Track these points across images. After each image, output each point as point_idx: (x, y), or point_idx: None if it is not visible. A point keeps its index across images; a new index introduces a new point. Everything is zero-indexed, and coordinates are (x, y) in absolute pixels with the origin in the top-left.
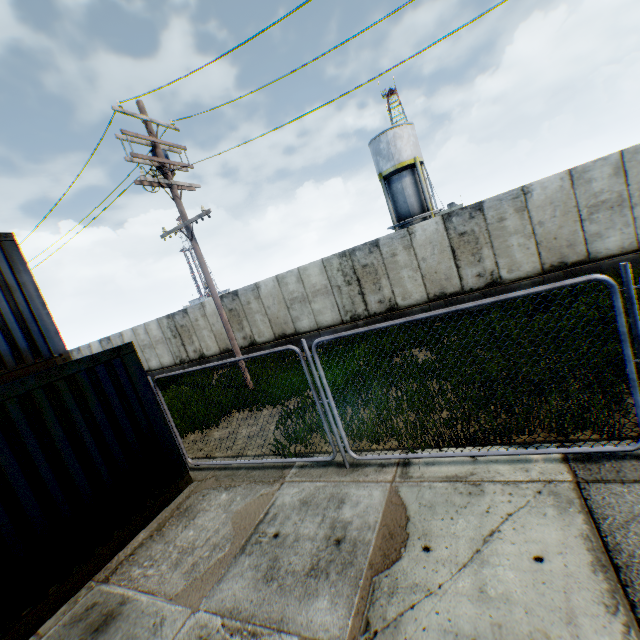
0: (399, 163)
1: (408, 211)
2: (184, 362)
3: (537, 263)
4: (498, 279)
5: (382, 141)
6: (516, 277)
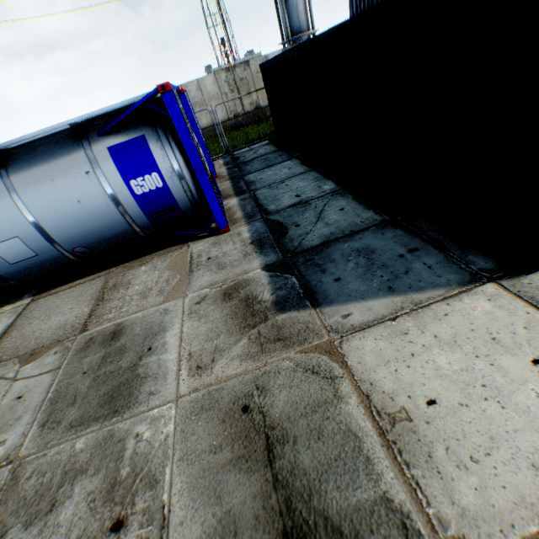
0: None
1: (300, 28)
2: (238, 116)
3: None
4: None
5: None
6: None
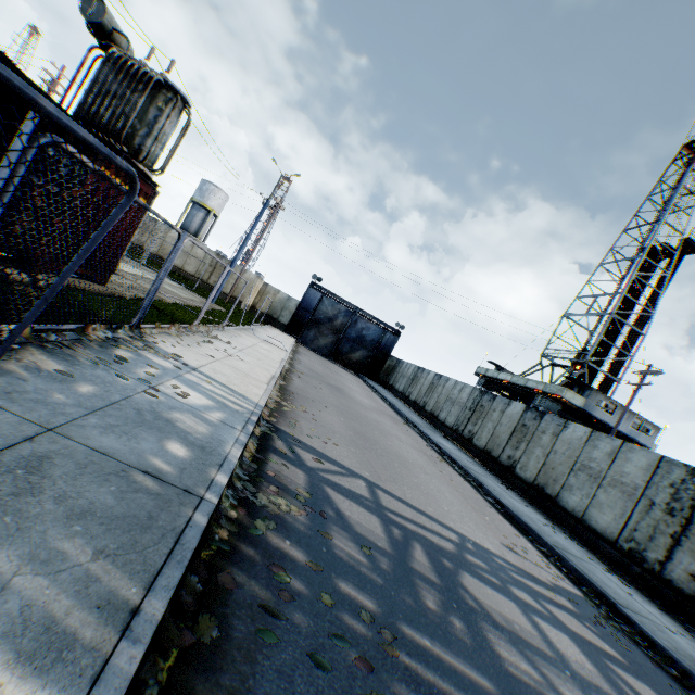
0: (204, 203)
1: (188, 227)
2: None
3: (157, 251)
4: (143, 246)
5: (207, 185)
6: (149, 250)
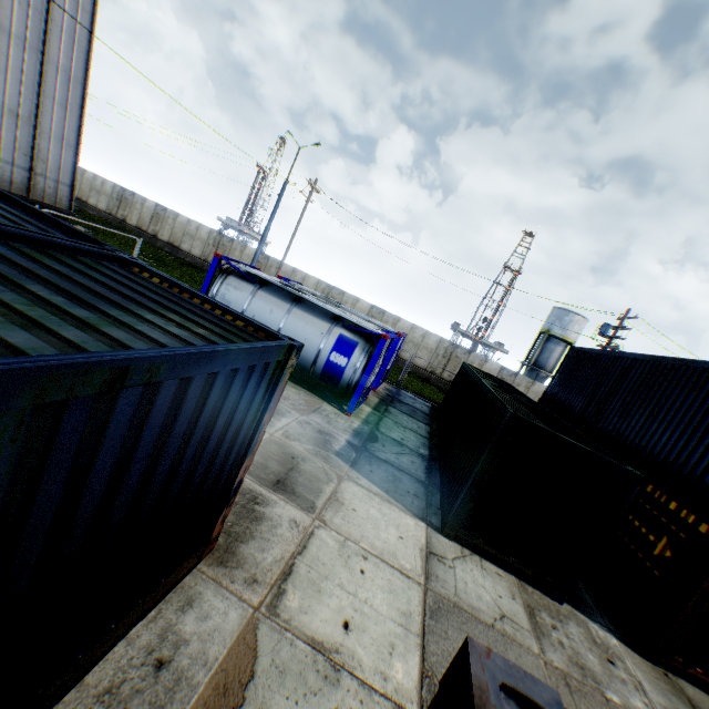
0: (566, 337)
1: (544, 365)
2: (434, 374)
3: None
4: None
5: (568, 316)
6: None
